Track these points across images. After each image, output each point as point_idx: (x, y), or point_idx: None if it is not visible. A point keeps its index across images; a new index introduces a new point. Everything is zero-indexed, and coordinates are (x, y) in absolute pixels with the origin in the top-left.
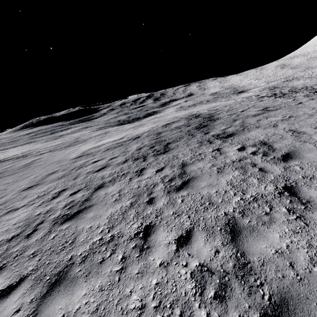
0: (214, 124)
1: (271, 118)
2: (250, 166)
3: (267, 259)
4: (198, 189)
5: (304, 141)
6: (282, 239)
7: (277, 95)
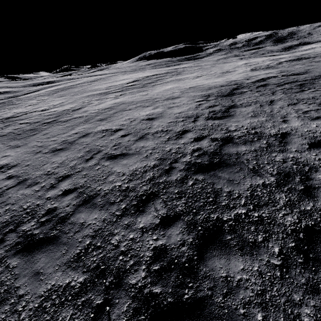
0: None
1: None
2: None
3: None
4: None
5: None
6: None
7: None
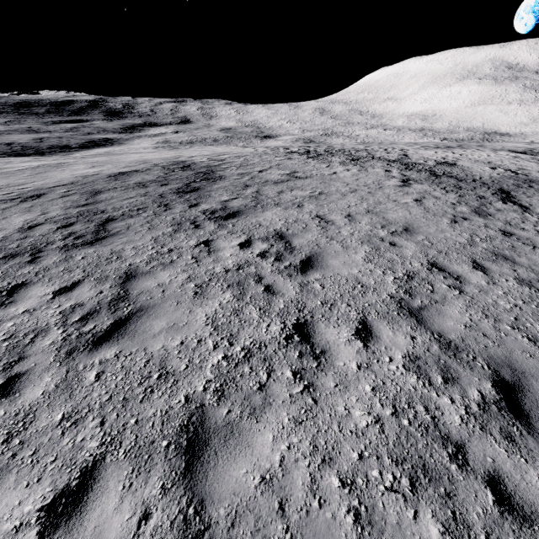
0: (211, 188)
1: (297, 191)
2: (253, 282)
3: (244, 505)
4: (144, 340)
5: (332, 237)
6: (275, 445)
7: (311, 154)
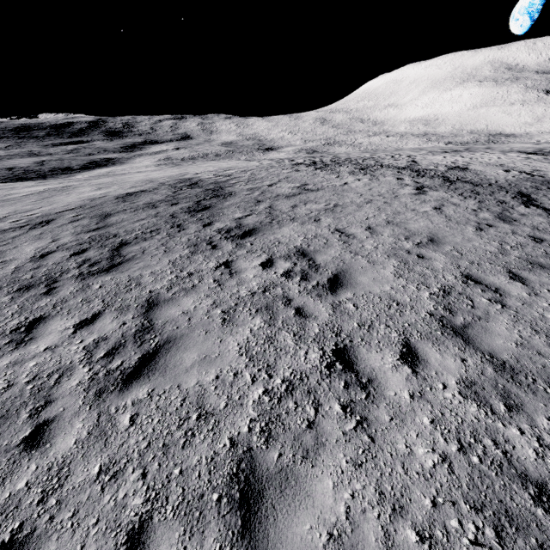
0: (223, 206)
1: (311, 205)
2: (282, 304)
3: None
4: (177, 376)
5: (356, 252)
6: (337, 493)
7: (318, 165)
